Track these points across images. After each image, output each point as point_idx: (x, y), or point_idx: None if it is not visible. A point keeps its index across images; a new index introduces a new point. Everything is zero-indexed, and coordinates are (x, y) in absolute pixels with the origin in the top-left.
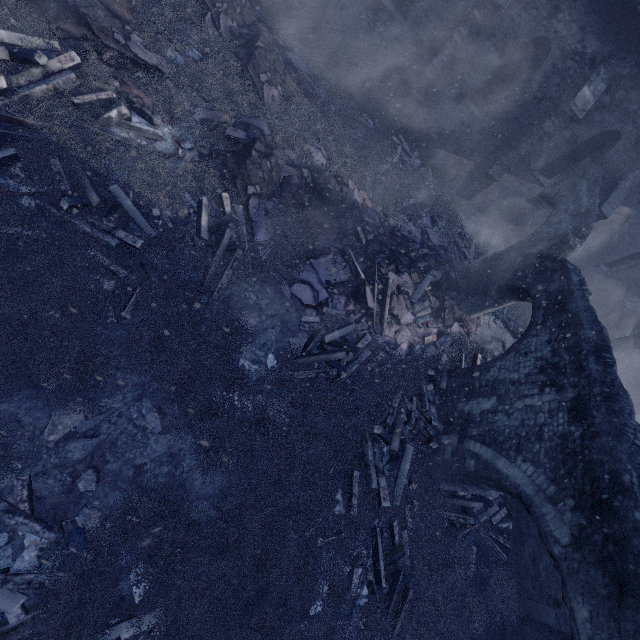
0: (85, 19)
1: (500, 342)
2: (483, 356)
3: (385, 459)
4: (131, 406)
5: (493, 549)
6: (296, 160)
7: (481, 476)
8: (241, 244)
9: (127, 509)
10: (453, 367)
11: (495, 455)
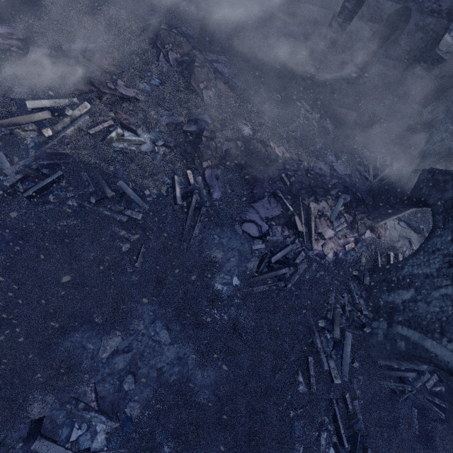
0: (90, 80)
1: (406, 239)
2: (394, 253)
3: (330, 344)
4: (149, 327)
5: (431, 409)
6: (231, 136)
7: (412, 355)
8: (204, 203)
9: (156, 400)
10: (371, 265)
11: (422, 337)
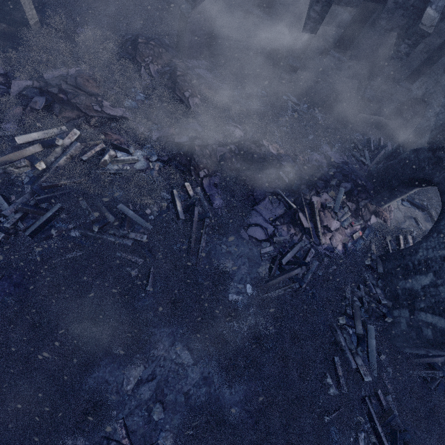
0: (75, 105)
1: (412, 219)
2: (403, 235)
3: (353, 339)
4: (169, 350)
5: None
6: (224, 141)
7: (442, 342)
8: (206, 214)
9: (188, 427)
10: (382, 251)
11: None
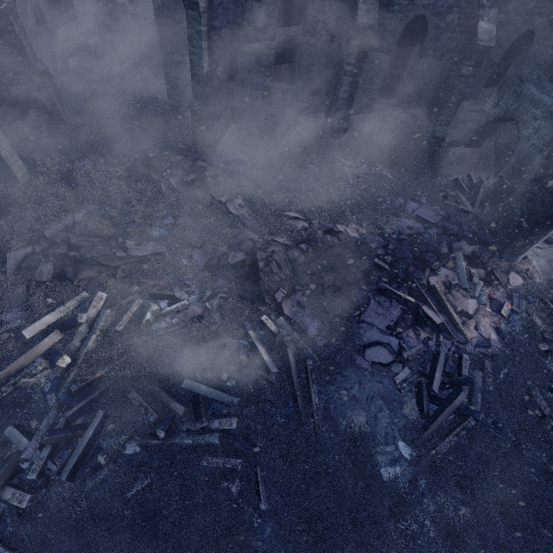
0: (93, 260)
1: None
2: None
3: None
4: None
5: None
6: (288, 241)
7: None
8: (305, 353)
9: None
10: (550, 322)
11: None
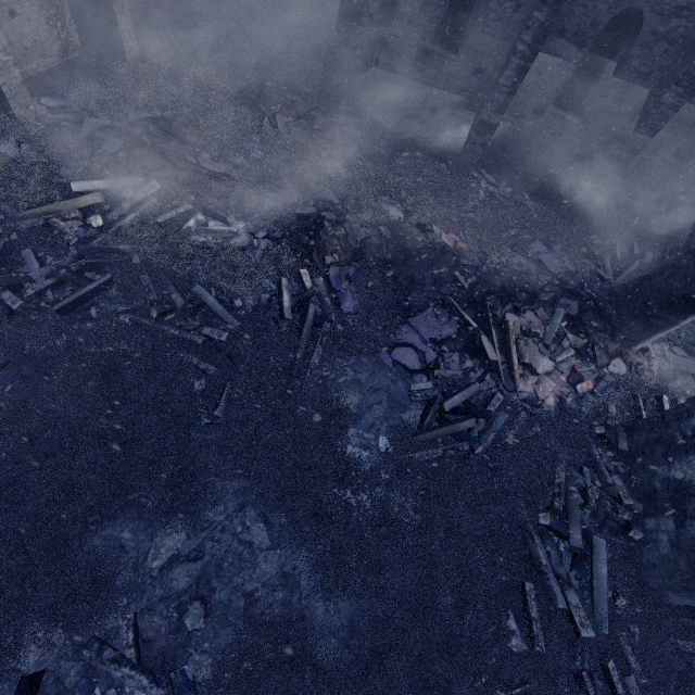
0: (162, 152)
1: (689, 376)
2: (670, 398)
3: (566, 561)
4: (234, 517)
5: None
6: (371, 220)
7: None
8: (327, 316)
9: (241, 653)
10: (629, 419)
11: None
